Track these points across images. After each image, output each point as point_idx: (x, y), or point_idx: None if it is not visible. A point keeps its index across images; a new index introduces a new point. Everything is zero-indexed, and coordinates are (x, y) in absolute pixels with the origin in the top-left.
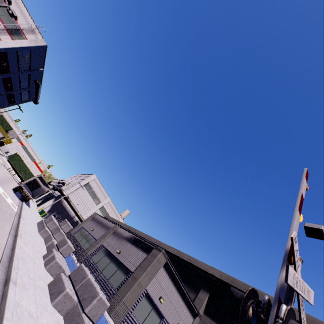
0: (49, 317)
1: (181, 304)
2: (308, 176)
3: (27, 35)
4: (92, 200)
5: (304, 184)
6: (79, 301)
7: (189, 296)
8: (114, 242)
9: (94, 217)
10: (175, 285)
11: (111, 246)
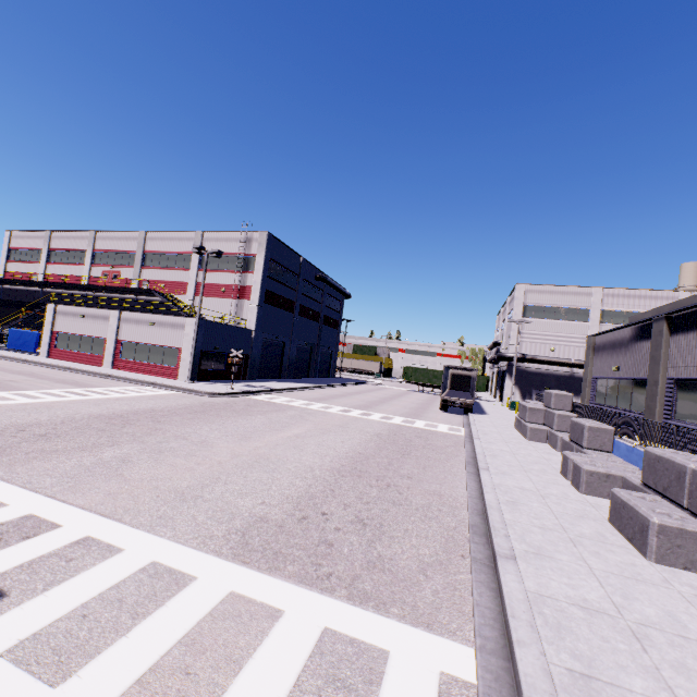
0: (659, 594)
1: None
2: None
3: (252, 251)
4: (567, 322)
5: None
6: None
7: None
8: (692, 354)
9: (596, 346)
10: None
11: (696, 366)
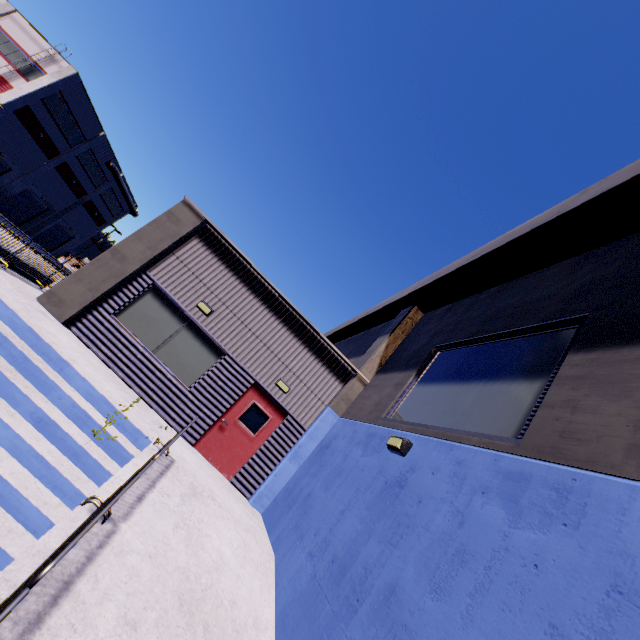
0: None
1: (287, 338)
2: None
3: (47, 69)
4: None
5: None
6: None
7: (305, 319)
8: None
9: None
10: (252, 289)
11: None
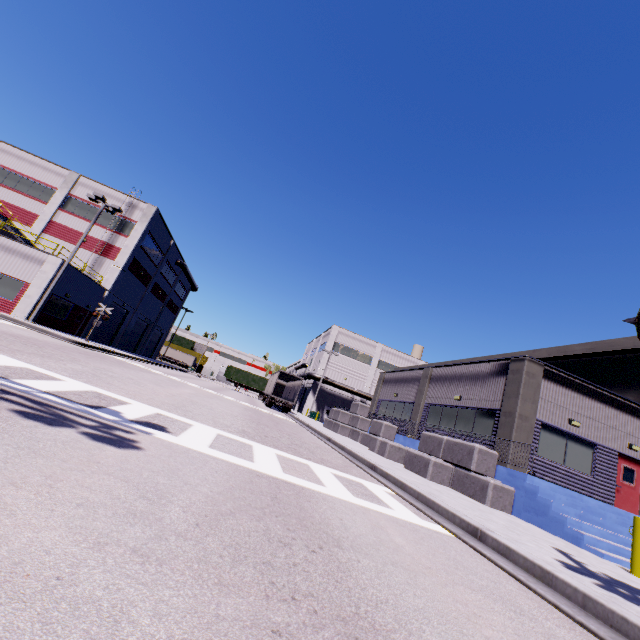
0: (436, 486)
1: (616, 415)
2: None
3: (133, 217)
4: (358, 361)
5: None
6: (456, 466)
7: (624, 398)
8: (440, 391)
9: (385, 379)
10: (584, 394)
11: (441, 397)
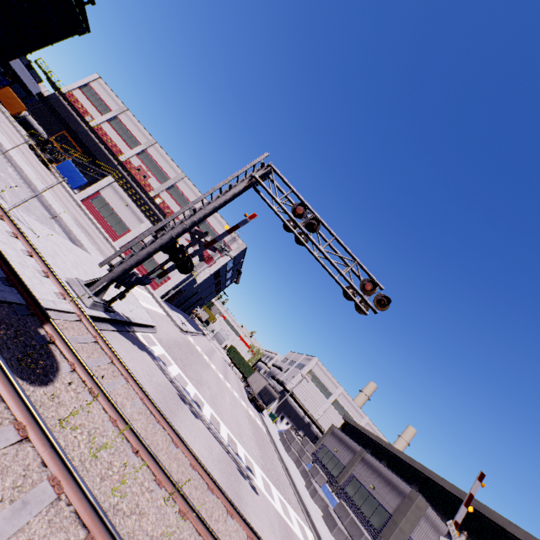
0: None
1: None
2: (484, 476)
3: (231, 246)
4: (320, 392)
5: (474, 485)
6: (350, 536)
7: None
8: (364, 472)
9: (334, 432)
10: None
11: (363, 477)
